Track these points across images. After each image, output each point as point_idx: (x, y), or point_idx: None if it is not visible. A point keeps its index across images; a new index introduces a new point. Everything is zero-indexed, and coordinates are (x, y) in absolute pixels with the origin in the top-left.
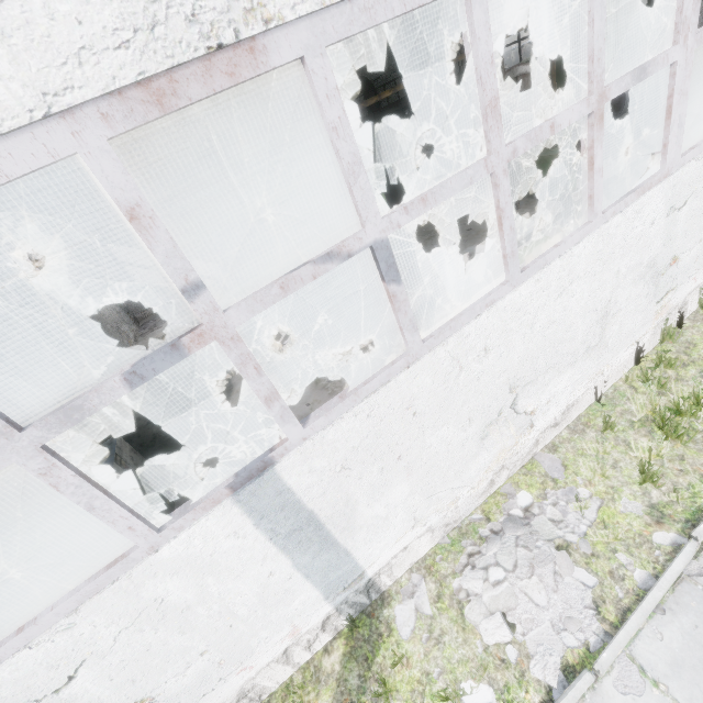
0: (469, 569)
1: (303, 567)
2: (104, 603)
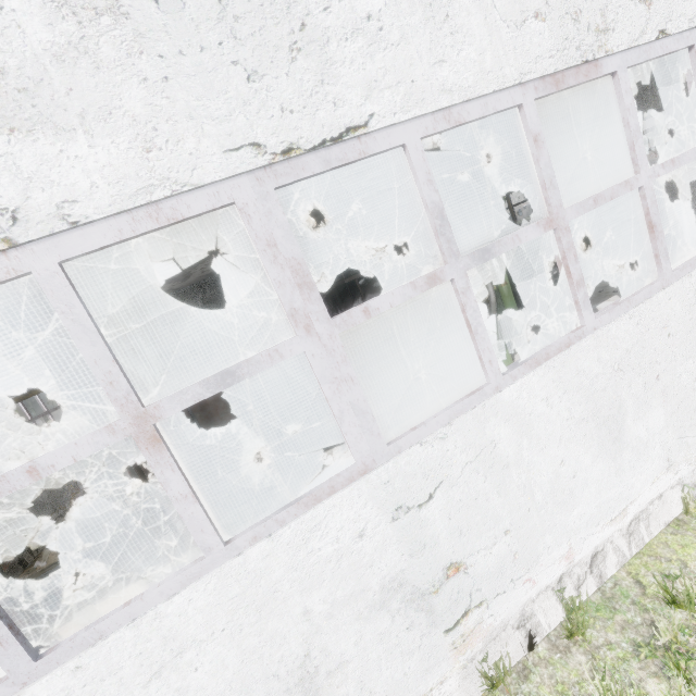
0: None
1: None
2: None
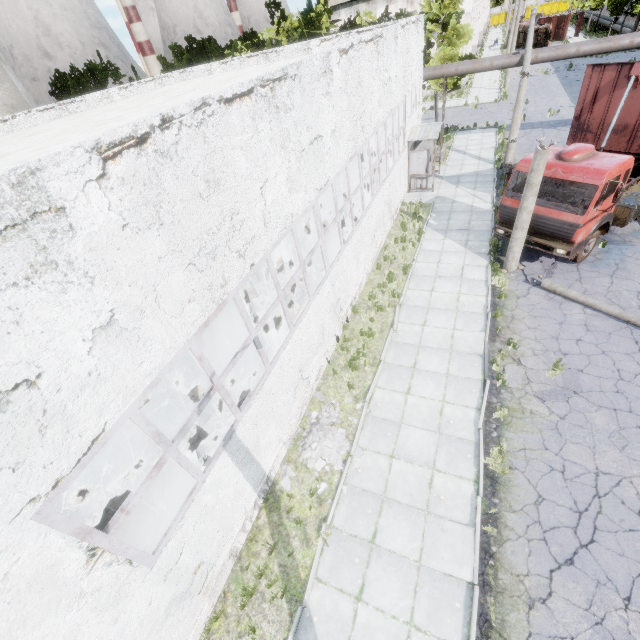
0: (304, 451)
1: (246, 476)
2: (191, 511)
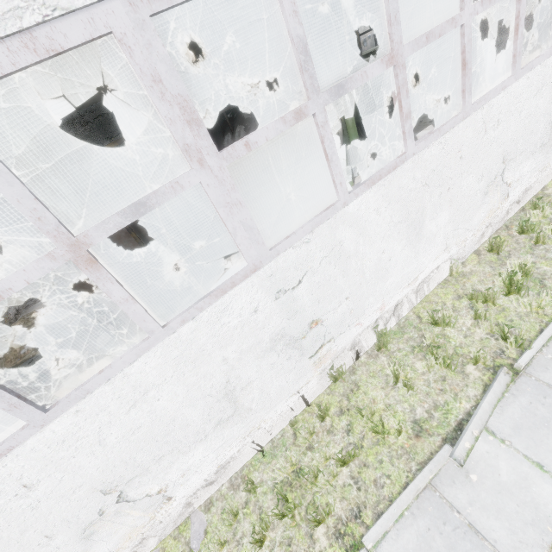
0: None
1: None
2: None
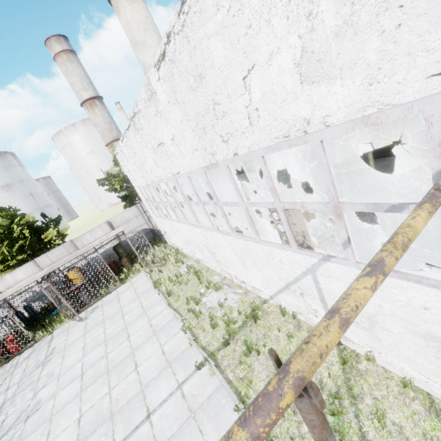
0: None
1: None
2: None
